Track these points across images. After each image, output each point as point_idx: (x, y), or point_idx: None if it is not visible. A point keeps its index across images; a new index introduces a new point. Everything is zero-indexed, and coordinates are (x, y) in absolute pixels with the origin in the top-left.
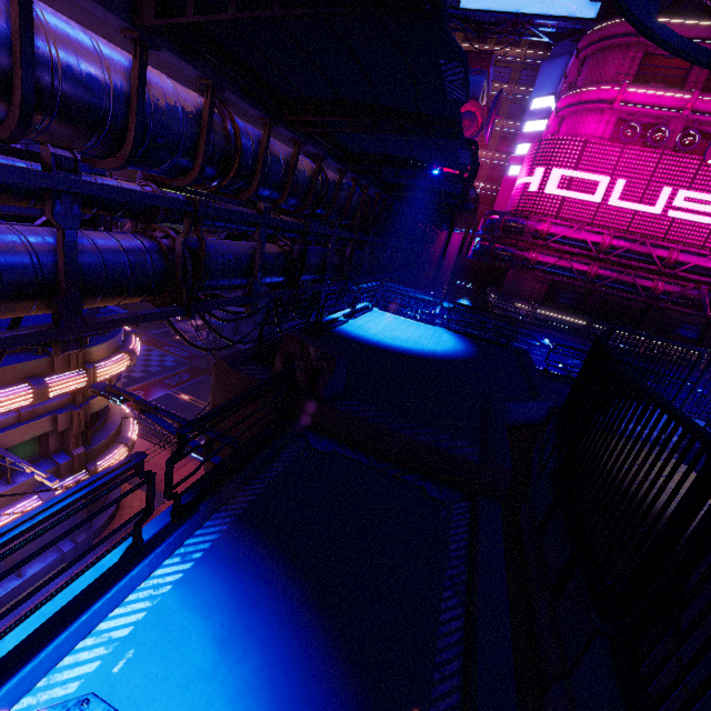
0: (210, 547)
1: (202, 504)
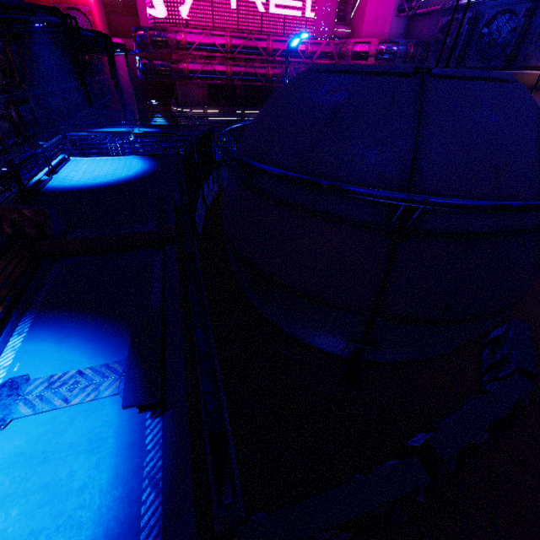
0: (31, 325)
1: (13, 314)
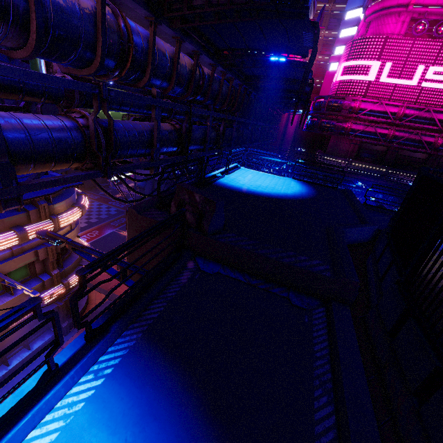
0: (119, 362)
1: (113, 326)
